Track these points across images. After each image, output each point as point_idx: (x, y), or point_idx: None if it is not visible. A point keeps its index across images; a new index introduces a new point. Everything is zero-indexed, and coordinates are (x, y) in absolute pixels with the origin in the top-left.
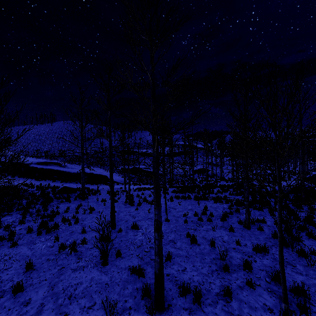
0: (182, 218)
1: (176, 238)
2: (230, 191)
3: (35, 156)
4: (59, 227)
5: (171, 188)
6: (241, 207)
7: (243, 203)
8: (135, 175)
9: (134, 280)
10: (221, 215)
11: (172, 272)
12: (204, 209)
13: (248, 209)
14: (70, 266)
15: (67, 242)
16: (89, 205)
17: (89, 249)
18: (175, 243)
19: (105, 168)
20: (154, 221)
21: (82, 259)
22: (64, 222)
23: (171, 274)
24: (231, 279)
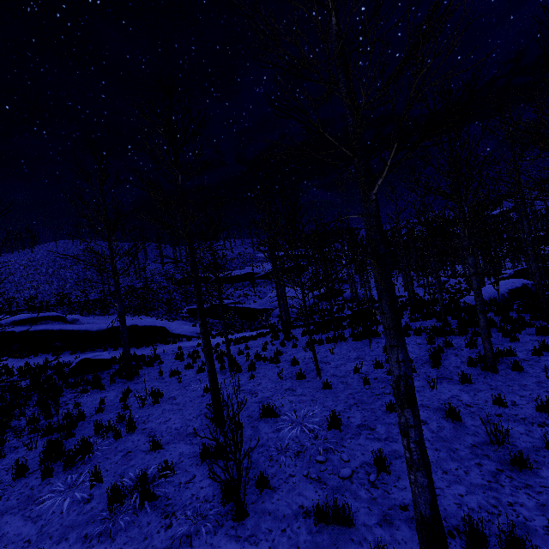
0: (354, 378)
1: (368, 418)
2: (407, 316)
3: (6, 312)
4: (92, 448)
5: (293, 329)
6: (447, 337)
7: (449, 329)
8: (216, 319)
9: (332, 541)
10: (423, 357)
11: (408, 498)
12: (385, 352)
13: (487, 334)
14: (153, 544)
15: (123, 479)
16: (146, 388)
17: (183, 485)
18: (372, 429)
19: (156, 314)
20: (398, 381)
21: (177, 517)
22: (101, 434)
23: (411, 505)
24: (546, 484)
